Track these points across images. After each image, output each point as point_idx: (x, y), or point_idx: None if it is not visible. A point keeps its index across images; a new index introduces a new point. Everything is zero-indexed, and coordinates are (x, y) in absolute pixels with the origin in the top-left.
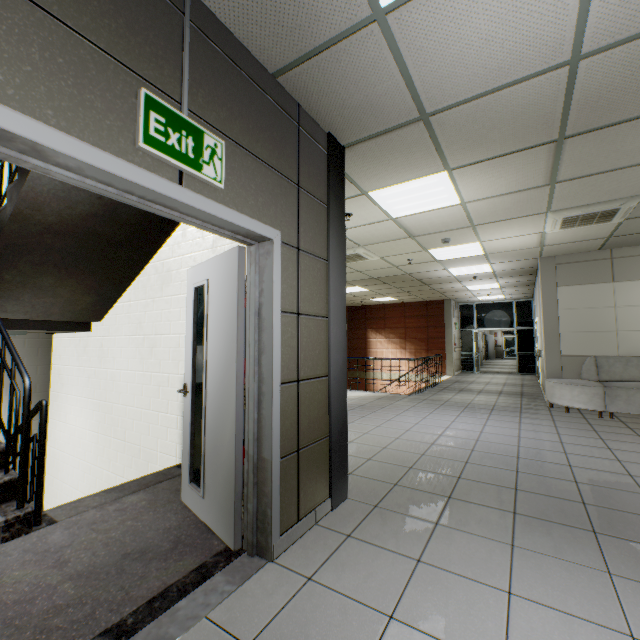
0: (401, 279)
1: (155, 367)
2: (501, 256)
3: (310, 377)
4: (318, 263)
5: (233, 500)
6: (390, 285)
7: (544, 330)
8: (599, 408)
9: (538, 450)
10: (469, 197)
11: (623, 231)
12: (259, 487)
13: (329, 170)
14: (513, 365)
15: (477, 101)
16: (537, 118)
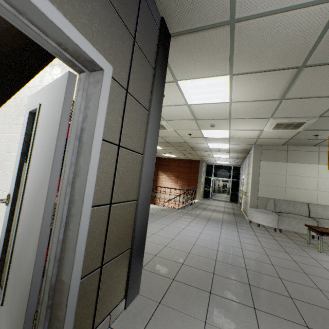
0: (182, 145)
1: (2, 176)
2: (236, 140)
3: (122, 201)
4: (141, 110)
5: (23, 322)
6: (175, 148)
7: (251, 182)
8: (275, 226)
9: (253, 252)
10: (235, 98)
11: (298, 136)
12: (53, 309)
13: (159, 44)
14: (226, 197)
15: (271, 17)
16: (298, 45)
